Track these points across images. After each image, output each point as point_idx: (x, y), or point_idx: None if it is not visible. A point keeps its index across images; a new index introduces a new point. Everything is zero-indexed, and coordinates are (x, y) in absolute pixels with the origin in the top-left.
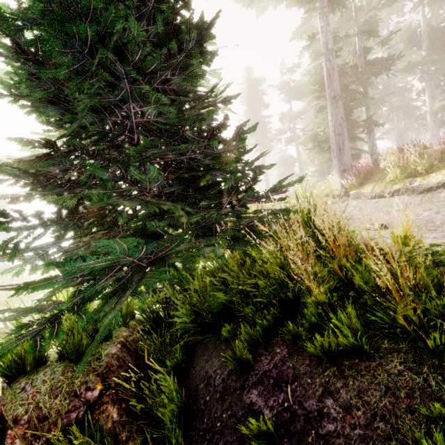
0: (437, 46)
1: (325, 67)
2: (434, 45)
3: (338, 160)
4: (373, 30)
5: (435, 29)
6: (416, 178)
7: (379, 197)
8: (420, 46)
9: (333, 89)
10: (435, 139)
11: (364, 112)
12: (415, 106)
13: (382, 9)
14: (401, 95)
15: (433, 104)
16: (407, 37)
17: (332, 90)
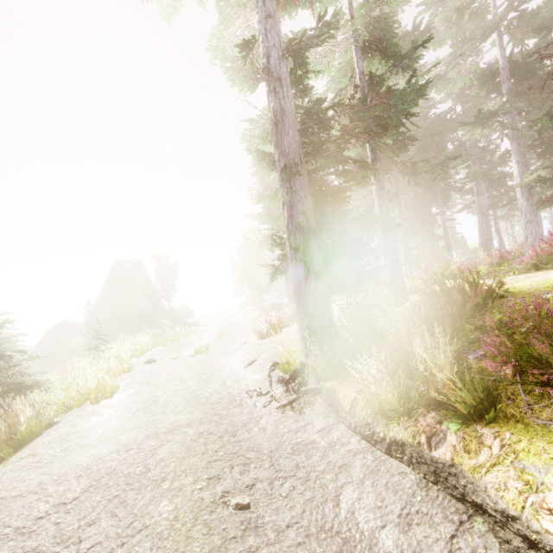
0: (525, 89)
1: (269, 105)
2: (520, 87)
3: (301, 304)
4: (388, 45)
5: (520, 65)
6: (448, 424)
7: (363, 438)
8: (500, 91)
9: (283, 151)
10: (532, 227)
11: (375, 196)
12: (504, 172)
13: (396, 0)
14: (482, 158)
15: (525, 174)
16: (480, 77)
17: (281, 154)
